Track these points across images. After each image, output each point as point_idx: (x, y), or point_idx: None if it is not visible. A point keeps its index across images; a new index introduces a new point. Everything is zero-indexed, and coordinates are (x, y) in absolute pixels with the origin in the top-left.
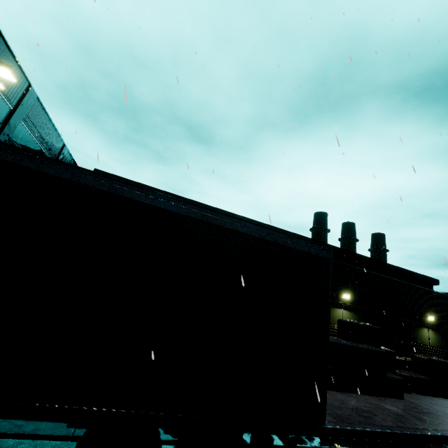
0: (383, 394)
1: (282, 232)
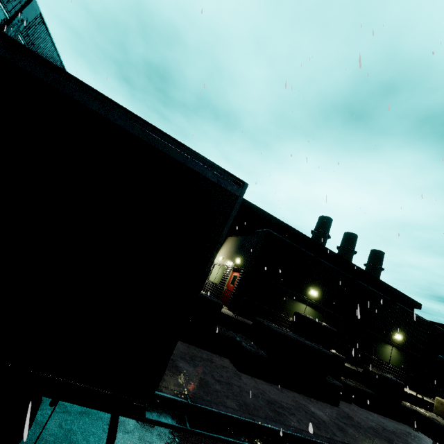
0: (316, 396)
1: (175, 140)
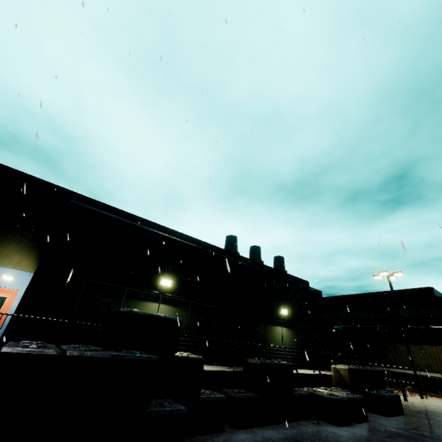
0: None
1: None
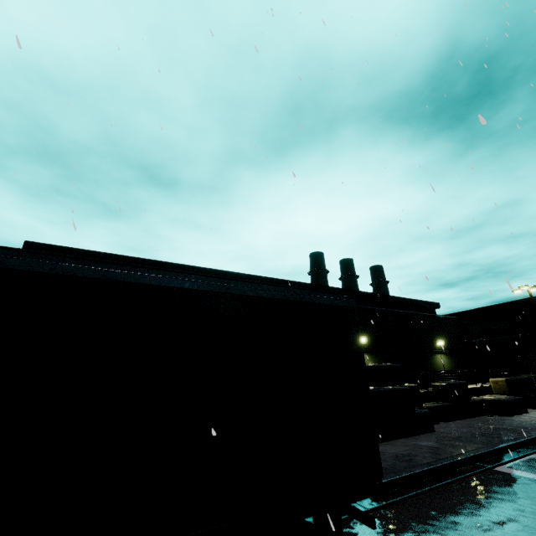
0: (416, 432)
1: (304, 289)
